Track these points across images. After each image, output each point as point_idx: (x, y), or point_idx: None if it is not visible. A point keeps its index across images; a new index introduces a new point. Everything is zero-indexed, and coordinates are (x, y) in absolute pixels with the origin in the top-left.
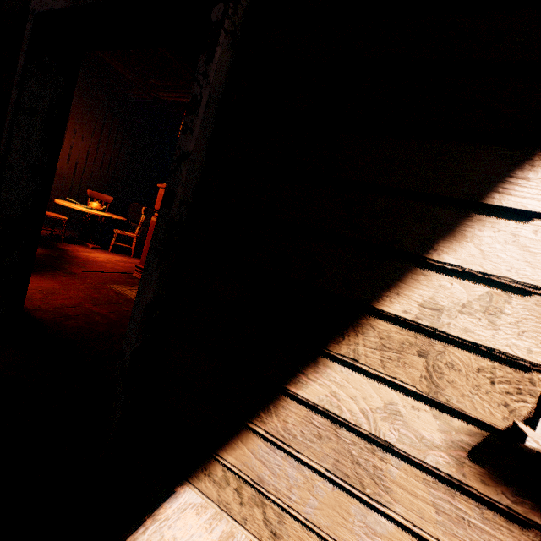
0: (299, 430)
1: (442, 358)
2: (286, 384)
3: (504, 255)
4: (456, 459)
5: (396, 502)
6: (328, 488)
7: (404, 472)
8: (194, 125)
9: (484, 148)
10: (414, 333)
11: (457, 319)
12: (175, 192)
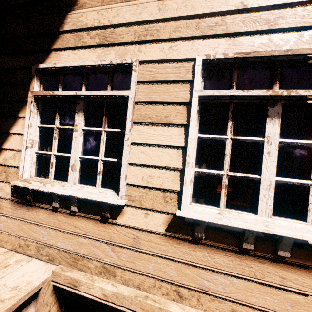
0: None
1: (9, 171)
2: None
3: (15, 144)
4: (13, 194)
5: (4, 211)
6: None
7: (6, 203)
8: None
9: (10, 119)
10: (4, 167)
11: (9, 161)
12: None
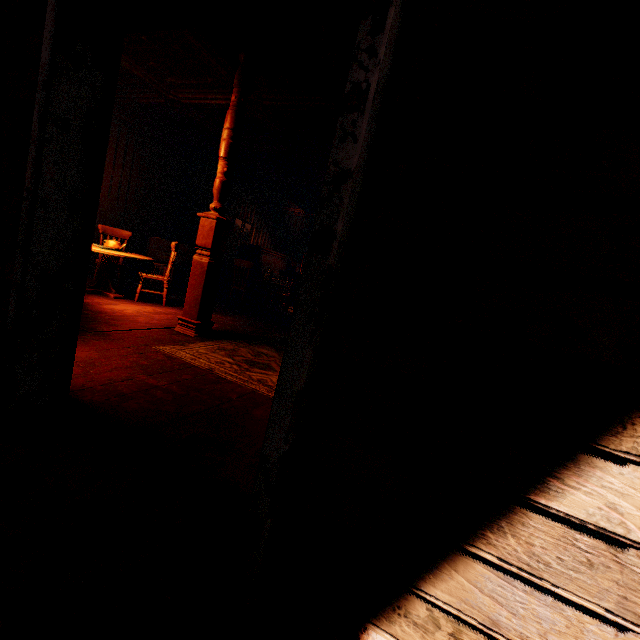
0: (554, 556)
1: None
2: (528, 493)
3: None
4: None
5: None
6: (607, 633)
7: None
8: (359, 128)
9: None
10: None
11: None
12: (333, 229)
